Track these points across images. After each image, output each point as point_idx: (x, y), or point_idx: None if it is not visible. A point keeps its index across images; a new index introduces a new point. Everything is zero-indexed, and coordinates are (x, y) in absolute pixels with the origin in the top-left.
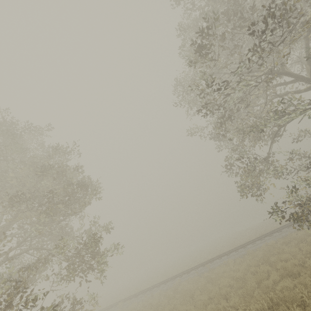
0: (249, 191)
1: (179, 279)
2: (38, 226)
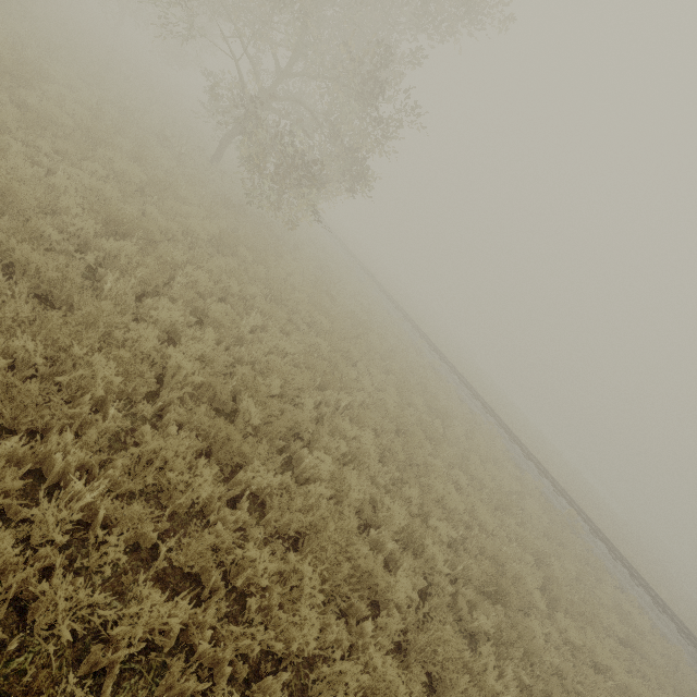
0: None
1: None
2: None
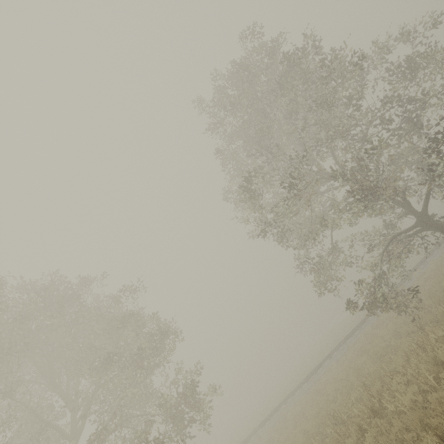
0: (324, 287)
1: (284, 406)
2: (132, 389)
